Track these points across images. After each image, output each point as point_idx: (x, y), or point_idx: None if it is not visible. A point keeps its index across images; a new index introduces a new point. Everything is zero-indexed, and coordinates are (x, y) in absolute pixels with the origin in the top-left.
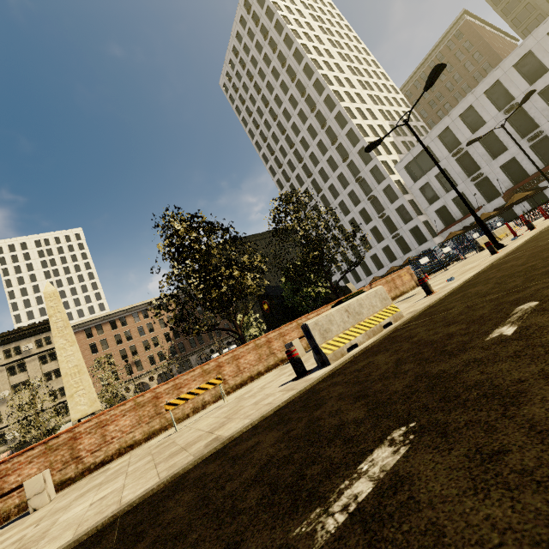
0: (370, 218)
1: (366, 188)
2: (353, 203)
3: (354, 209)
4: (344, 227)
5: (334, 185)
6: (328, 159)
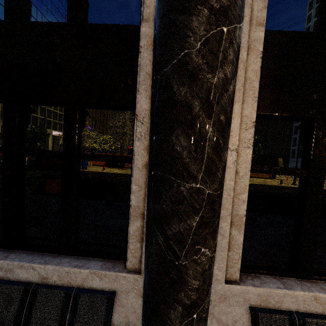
0: None
1: None
2: None
3: None
4: None
5: None
6: None
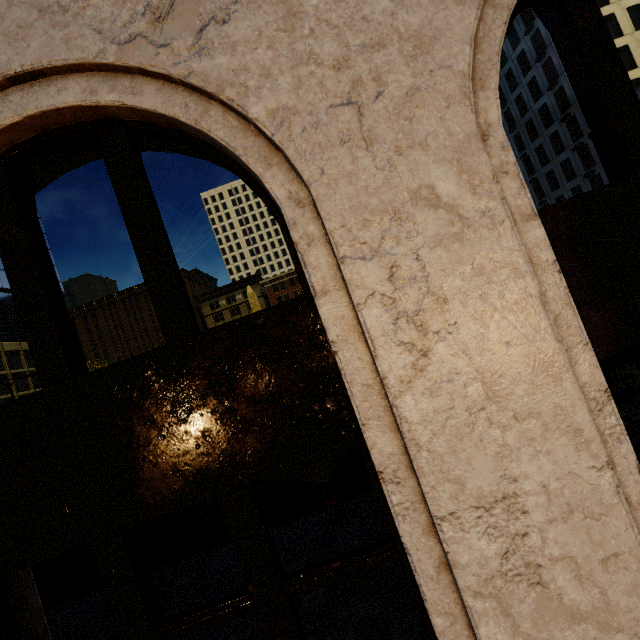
0: (574, 173)
1: (576, 130)
2: (555, 150)
3: (555, 159)
4: (539, 181)
5: (534, 122)
6: (530, 81)
